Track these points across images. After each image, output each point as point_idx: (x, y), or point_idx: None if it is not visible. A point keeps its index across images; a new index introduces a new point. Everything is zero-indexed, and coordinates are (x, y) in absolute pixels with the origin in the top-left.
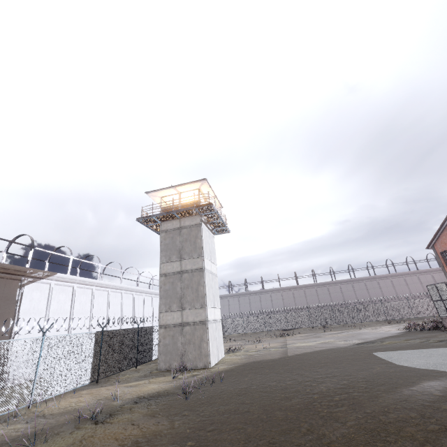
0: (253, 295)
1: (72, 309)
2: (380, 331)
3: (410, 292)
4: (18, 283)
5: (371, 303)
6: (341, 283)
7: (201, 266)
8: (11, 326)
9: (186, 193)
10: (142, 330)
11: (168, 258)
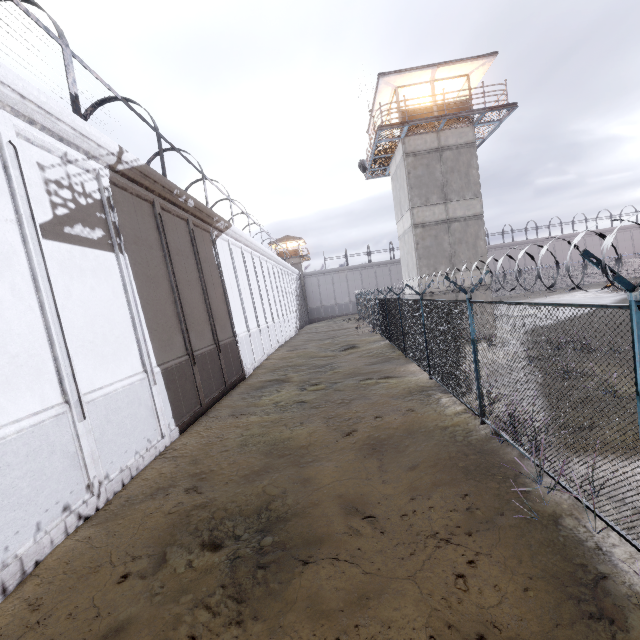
0: (380, 267)
1: (249, 282)
2: (589, 296)
3: (571, 259)
4: (209, 237)
5: (526, 272)
6: (495, 248)
7: (479, 212)
8: (225, 303)
9: (439, 83)
10: (384, 302)
11: (425, 199)
